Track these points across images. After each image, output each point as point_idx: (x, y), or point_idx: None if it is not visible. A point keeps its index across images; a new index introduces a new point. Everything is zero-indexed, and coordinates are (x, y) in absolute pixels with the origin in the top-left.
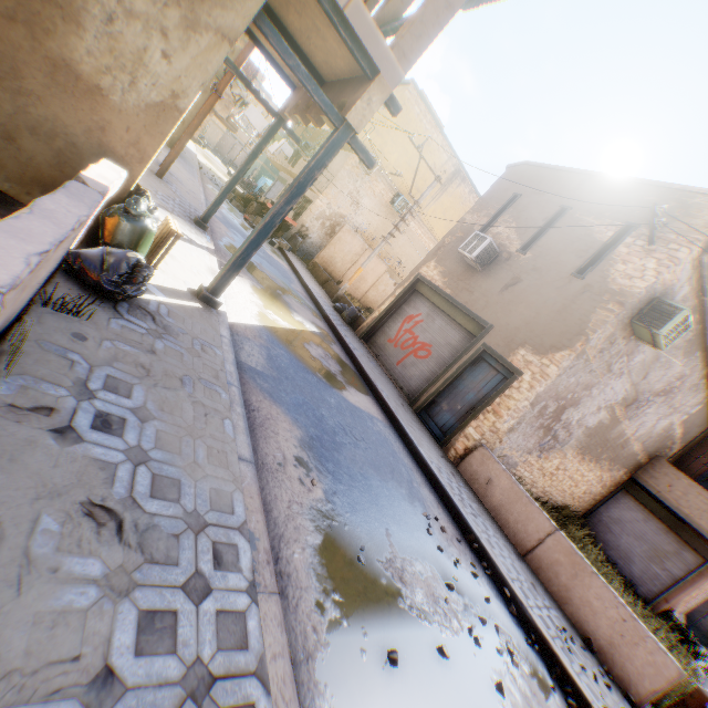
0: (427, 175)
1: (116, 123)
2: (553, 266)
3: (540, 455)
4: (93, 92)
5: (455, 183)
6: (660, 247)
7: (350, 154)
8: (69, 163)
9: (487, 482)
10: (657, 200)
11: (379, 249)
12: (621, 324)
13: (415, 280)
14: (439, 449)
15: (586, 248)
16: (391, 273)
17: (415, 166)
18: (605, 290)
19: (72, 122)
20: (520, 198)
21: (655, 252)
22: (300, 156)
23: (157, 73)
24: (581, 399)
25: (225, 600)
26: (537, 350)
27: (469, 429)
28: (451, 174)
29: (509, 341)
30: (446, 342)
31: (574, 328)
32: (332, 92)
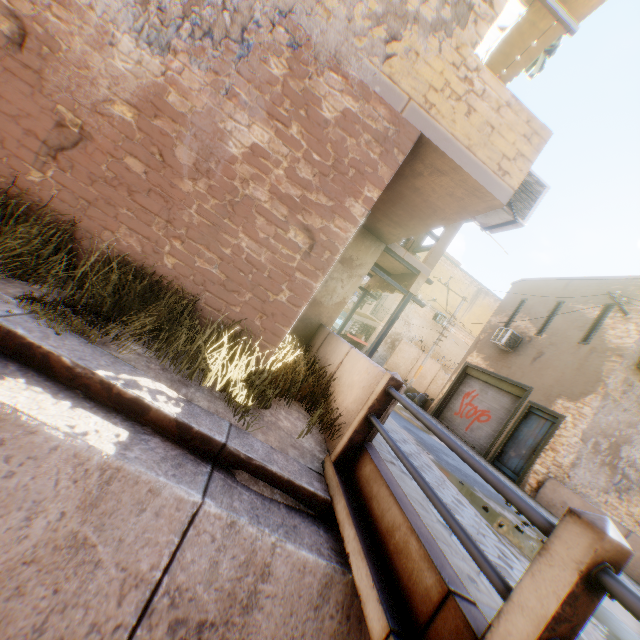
0: (456, 296)
1: (324, 311)
2: (563, 339)
3: (618, 496)
4: (319, 303)
5: (480, 297)
6: (633, 315)
7: (397, 294)
8: (308, 328)
9: (561, 505)
10: (620, 287)
11: (432, 350)
12: (628, 370)
13: (464, 367)
14: (515, 484)
15: (582, 324)
16: (445, 370)
17: (445, 292)
18: (605, 348)
19: (311, 314)
20: (526, 301)
21: (631, 319)
22: (365, 302)
23: (339, 293)
24: (630, 437)
25: (412, 448)
26: (569, 398)
27: (535, 466)
28: (475, 292)
29: (547, 395)
30: (500, 406)
31: (591, 377)
32: (397, 279)
